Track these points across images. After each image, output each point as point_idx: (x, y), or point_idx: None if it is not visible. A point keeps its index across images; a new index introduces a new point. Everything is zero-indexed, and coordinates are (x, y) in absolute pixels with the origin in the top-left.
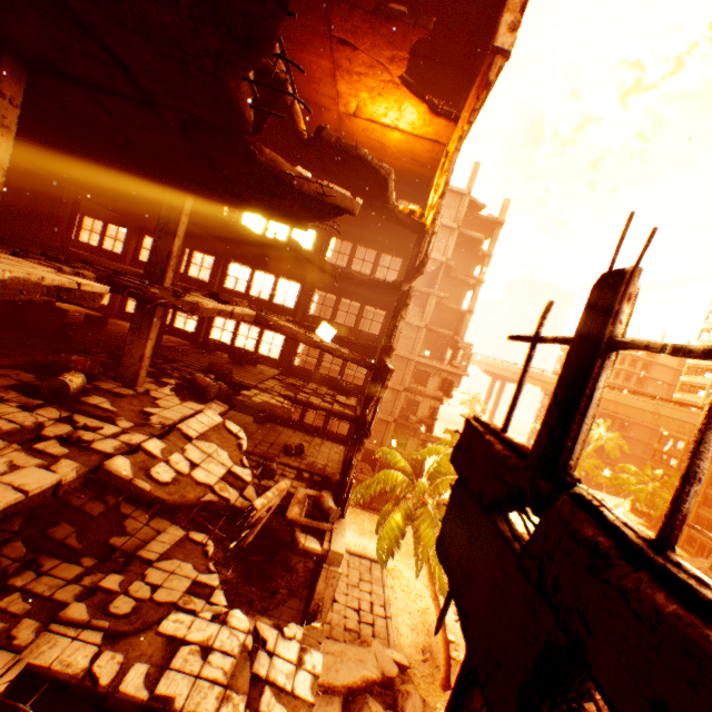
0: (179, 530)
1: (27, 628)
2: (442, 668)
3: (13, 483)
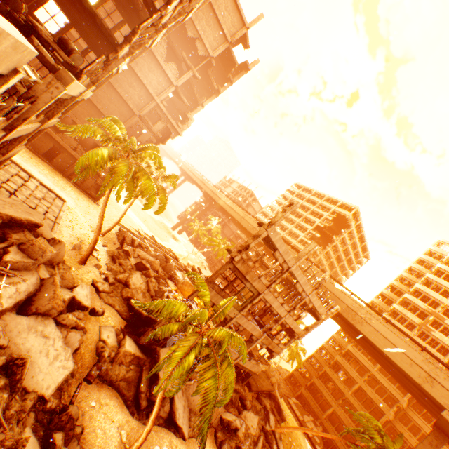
0: None
1: None
2: (85, 253)
3: None
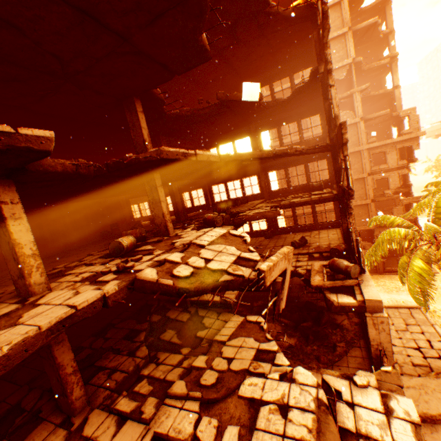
0: (238, 317)
1: (149, 404)
2: None
3: (69, 303)
